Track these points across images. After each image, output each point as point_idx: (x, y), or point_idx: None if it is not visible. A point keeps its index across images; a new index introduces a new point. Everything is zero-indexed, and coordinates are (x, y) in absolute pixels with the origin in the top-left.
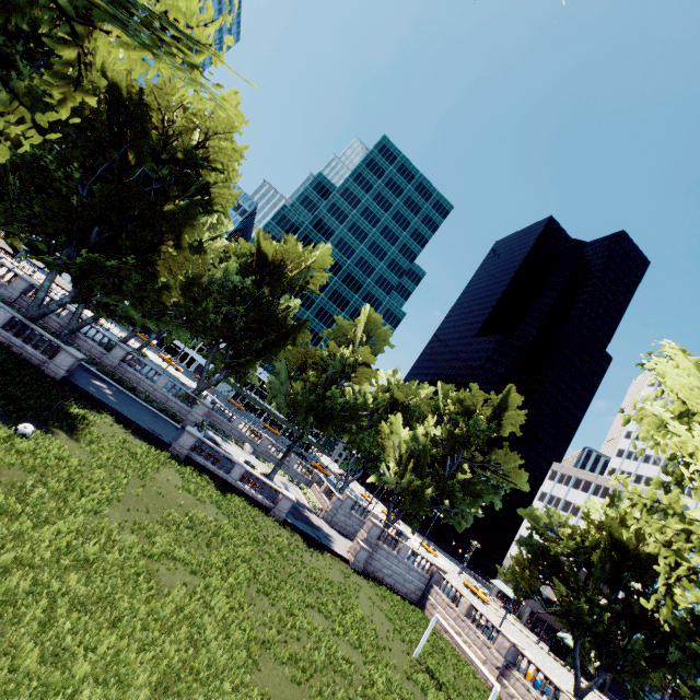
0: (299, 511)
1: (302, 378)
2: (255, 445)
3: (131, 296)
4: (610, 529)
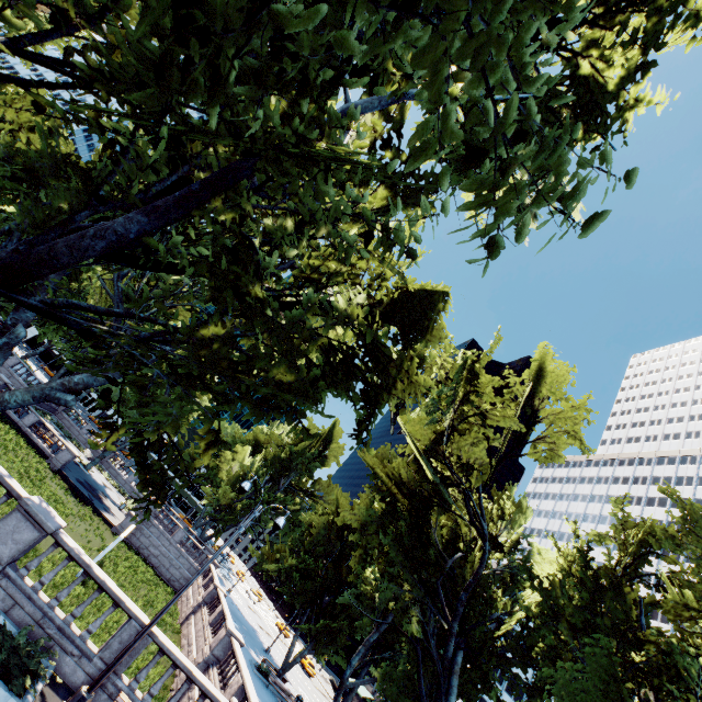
0: (94, 489)
1: None
2: (98, 454)
3: None
4: (337, 501)
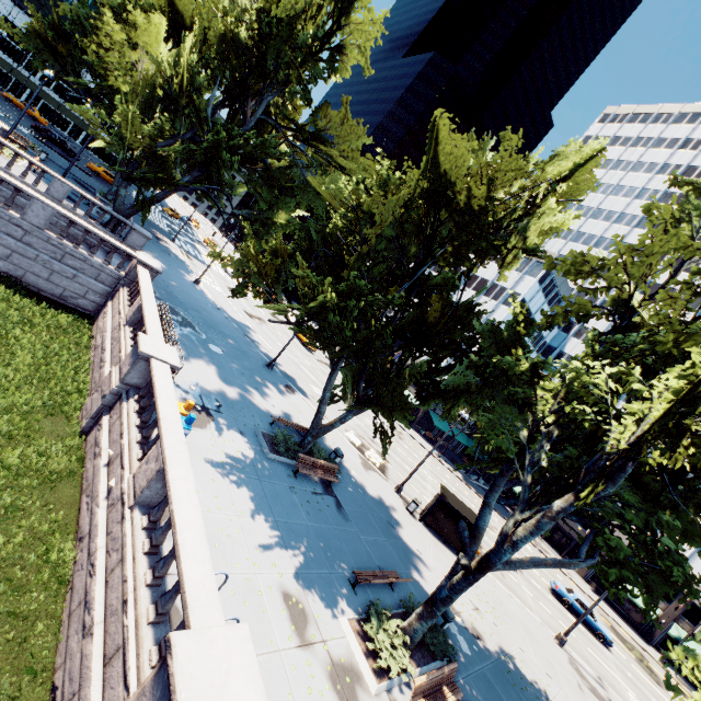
0: None
1: None
2: None
3: None
4: (434, 149)
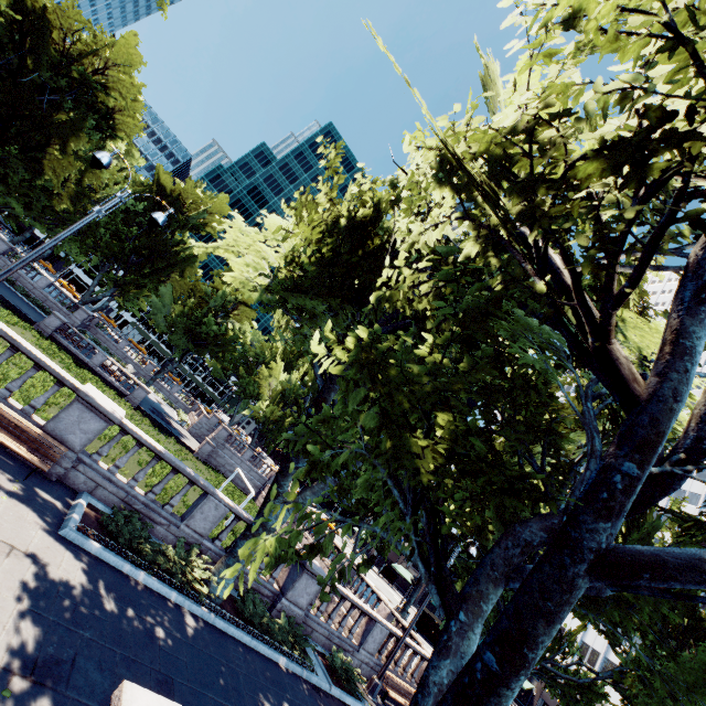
0: (161, 414)
1: (184, 305)
2: (139, 368)
3: (18, 192)
4: None
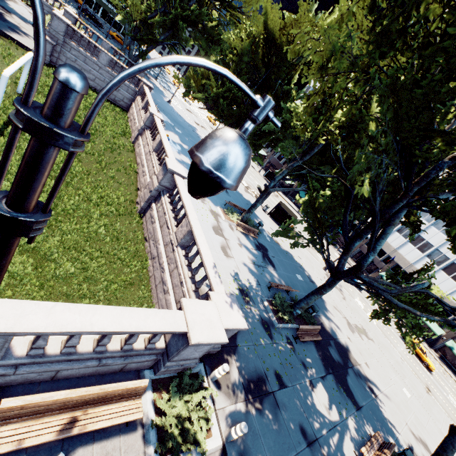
0: None
1: None
2: None
3: None
4: (266, 15)
